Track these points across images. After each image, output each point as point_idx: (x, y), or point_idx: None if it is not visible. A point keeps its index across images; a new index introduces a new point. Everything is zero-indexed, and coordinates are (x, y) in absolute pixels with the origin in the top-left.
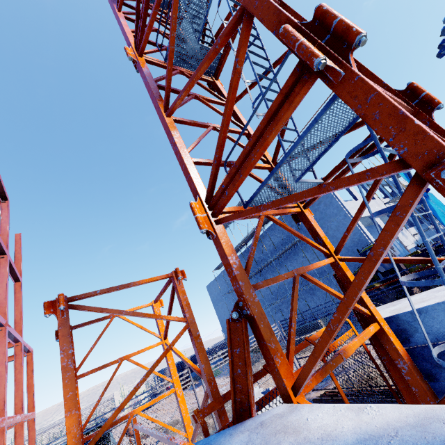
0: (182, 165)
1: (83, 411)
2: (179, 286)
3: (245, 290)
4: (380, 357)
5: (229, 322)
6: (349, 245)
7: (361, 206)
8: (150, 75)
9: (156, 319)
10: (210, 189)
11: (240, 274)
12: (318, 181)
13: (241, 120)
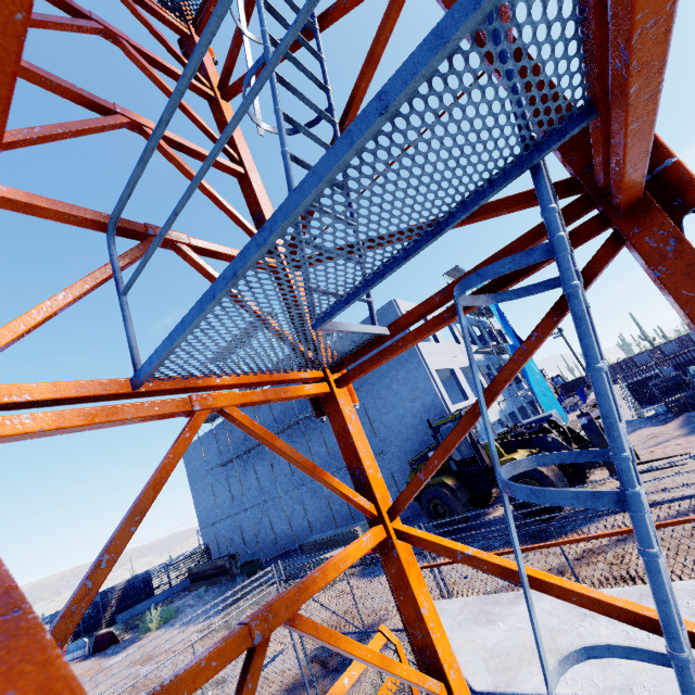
0: None
1: None
2: None
3: None
4: None
5: None
6: (418, 410)
7: (468, 417)
8: None
9: None
10: None
11: None
12: (376, 329)
13: (234, 140)
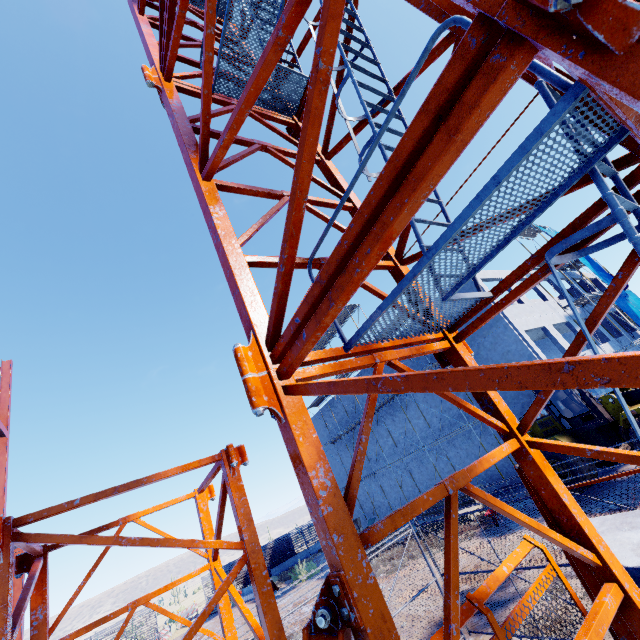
0: (226, 270)
1: (107, 634)
2: (233, 479)
3: (346, 557)
4: (613, 631)
5: (310, 636)
6: None
7: (574, 345)
8: (182, 110)
9: (201, 523)
10: (273, 322)
11: (334, 515)
12: (483, 294)
13: (341, 186)
